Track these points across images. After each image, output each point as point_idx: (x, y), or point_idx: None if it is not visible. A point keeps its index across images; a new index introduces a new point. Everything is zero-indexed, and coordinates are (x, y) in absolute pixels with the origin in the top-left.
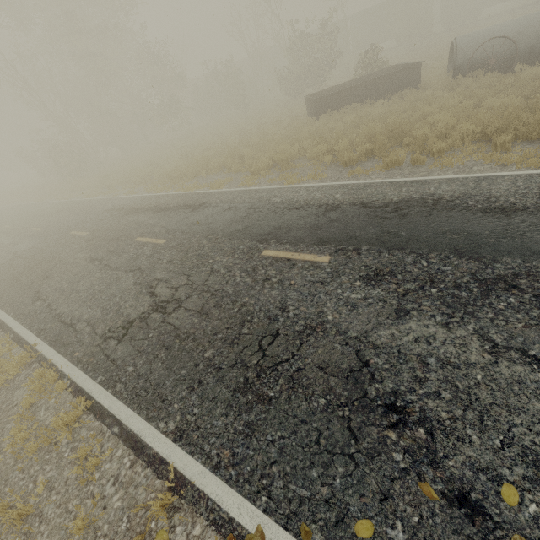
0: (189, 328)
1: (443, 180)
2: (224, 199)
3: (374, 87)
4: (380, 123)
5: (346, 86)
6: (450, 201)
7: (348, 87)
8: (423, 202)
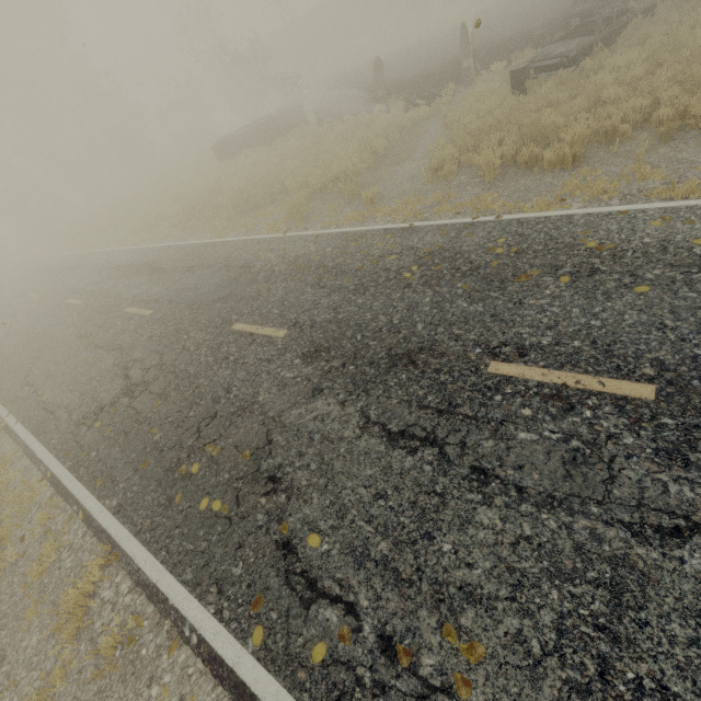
0: (10, 343)
1: (178, 246)
2: (93, 260)
3: (264, 131)
4: (219, 184)
5: (257, 124)
6: (156, 263)
7: (239, 134)
8: (148, 264)
